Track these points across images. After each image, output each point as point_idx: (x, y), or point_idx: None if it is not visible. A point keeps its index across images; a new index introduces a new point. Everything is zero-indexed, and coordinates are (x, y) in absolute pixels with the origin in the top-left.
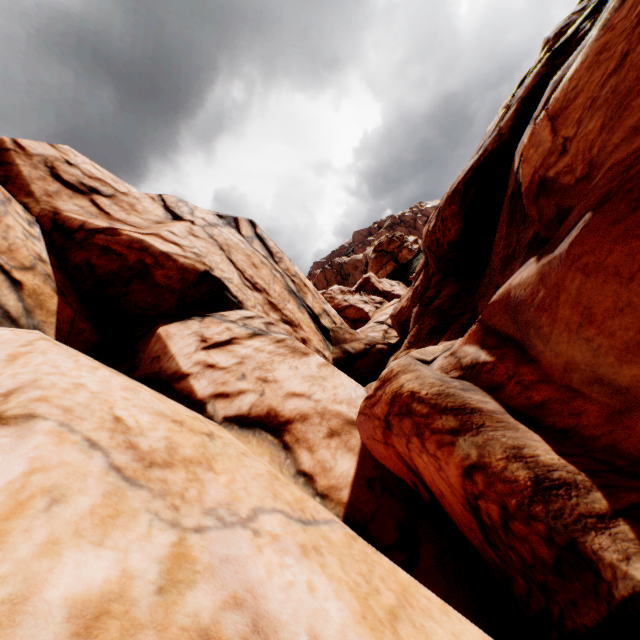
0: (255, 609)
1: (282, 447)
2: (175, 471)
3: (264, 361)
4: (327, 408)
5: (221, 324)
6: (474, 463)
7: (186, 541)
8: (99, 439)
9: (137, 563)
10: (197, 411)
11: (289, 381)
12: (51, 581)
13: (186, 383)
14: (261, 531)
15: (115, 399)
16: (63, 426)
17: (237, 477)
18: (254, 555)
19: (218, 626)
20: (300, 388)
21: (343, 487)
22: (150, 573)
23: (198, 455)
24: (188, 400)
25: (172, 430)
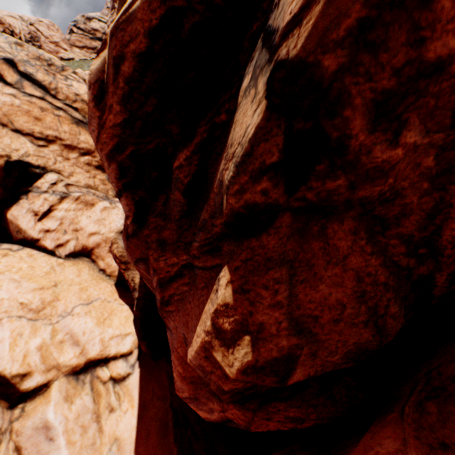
0: (72, 333)
1: (92, 262)
2: (47, 309)
3: (73, 218)
4: (108, 237)
5: (40, 197)
6: (127, 280)
7: (55, 326)
8: (21, 314)
9: (45, 336)
10: (53, 255)
11: (88, 227)
12: (31, 347)
13: (41, 243)
14: (75, 314)
15: (16, 296)
16: (9, 317)
17: (68, 298)
18: (72, 321)
19: (64, 339)
20: (94, 229)
21: (116, 271)
22: (49, 336)
23: (53, 298)
24: (47, 251)
25: (41, 294)
